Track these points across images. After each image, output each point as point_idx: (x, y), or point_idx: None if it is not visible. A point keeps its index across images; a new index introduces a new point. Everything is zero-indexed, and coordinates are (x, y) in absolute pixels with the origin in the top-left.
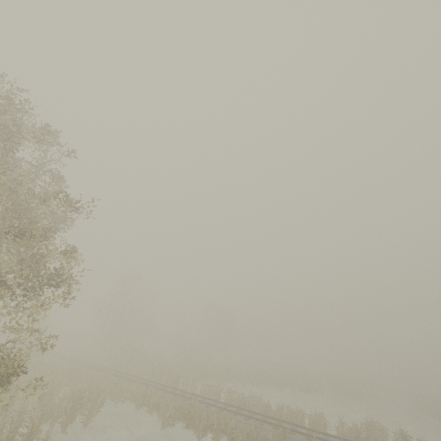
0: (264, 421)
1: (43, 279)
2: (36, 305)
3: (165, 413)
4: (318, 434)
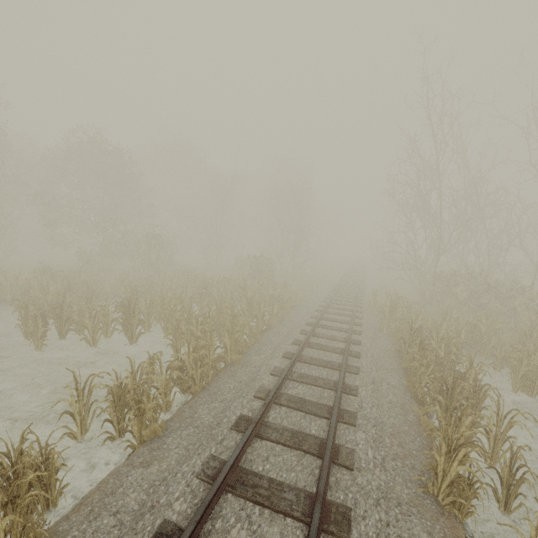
0: None
1: None
2: None
3: None
4: None
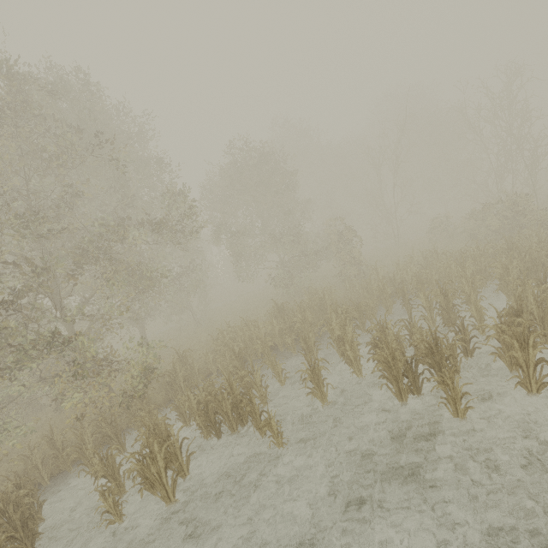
0: None
1: None
2: None
3: None
4: None
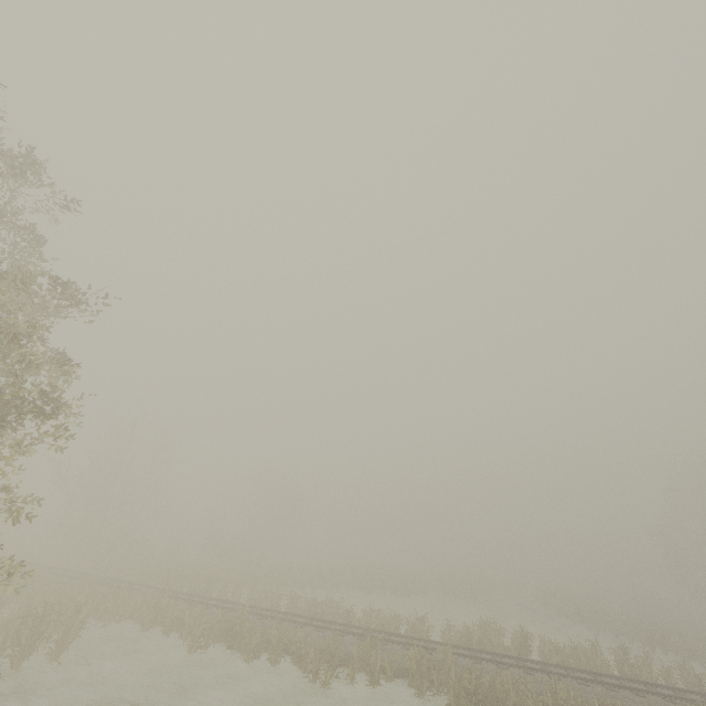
0: (345, 631)
1: (23, 403)
2: (12, 444)
3: (194, 631)
4: (418, 642)
